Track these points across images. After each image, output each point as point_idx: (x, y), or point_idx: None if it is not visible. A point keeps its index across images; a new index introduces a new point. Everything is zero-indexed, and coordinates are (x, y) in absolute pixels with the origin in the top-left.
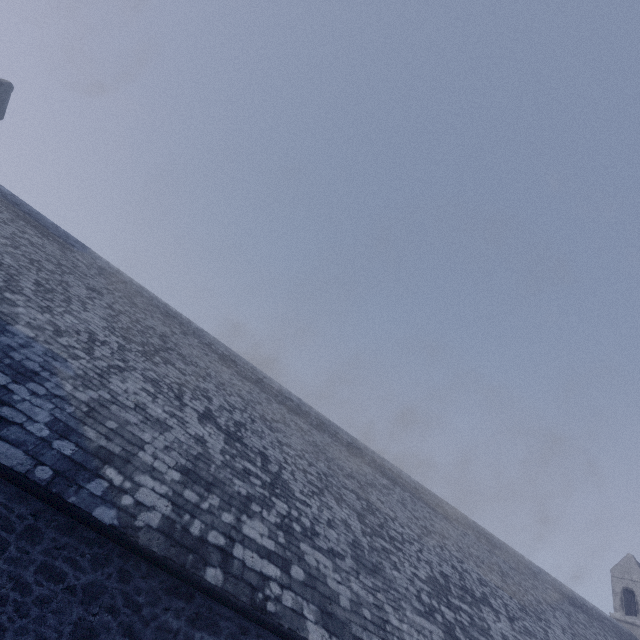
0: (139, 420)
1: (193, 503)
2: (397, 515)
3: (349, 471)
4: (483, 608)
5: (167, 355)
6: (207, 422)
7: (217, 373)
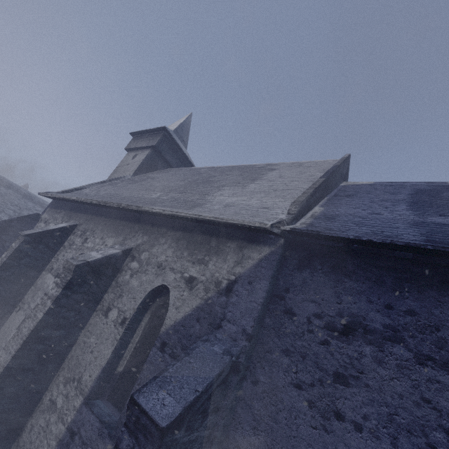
0: None
1: None
2: None
3: (17, 204)
4: None
5: None
6: None
7: None
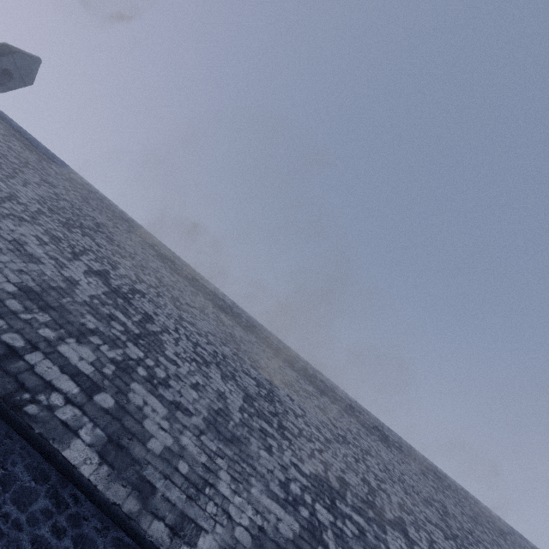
0: (7, 248)
1: (11, 310)
2: (307, 415)
3: (263, 366)
4: (390, 531)
5: (92, 233)
6: (95, 276)
7: (144, 260)
